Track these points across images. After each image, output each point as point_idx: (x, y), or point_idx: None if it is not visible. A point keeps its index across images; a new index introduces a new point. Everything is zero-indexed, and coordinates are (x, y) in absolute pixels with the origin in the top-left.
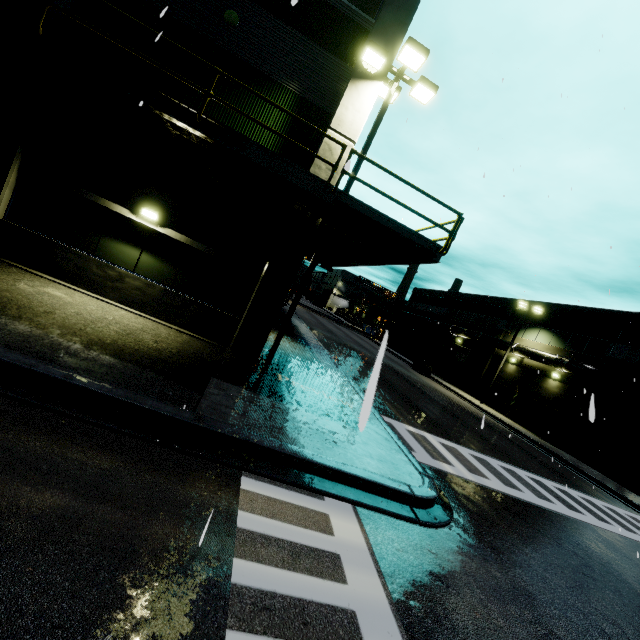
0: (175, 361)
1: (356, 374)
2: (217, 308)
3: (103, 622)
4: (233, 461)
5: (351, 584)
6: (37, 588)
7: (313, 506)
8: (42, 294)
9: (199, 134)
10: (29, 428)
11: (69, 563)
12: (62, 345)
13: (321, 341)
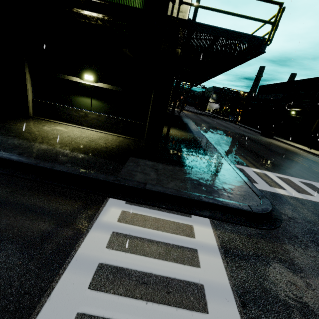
0: (115, 151)
1: (221, 143)
2: (133, 121)
3: (50, 291)
4: (137, 200)
5: (202, 267)
6: (21, 272)
7: (183, 221)
8: (53, 130)
9: (86, 12)
10: (35, 193)
11: (39, 259)
12: (61, 152)
13: (201, 129)
